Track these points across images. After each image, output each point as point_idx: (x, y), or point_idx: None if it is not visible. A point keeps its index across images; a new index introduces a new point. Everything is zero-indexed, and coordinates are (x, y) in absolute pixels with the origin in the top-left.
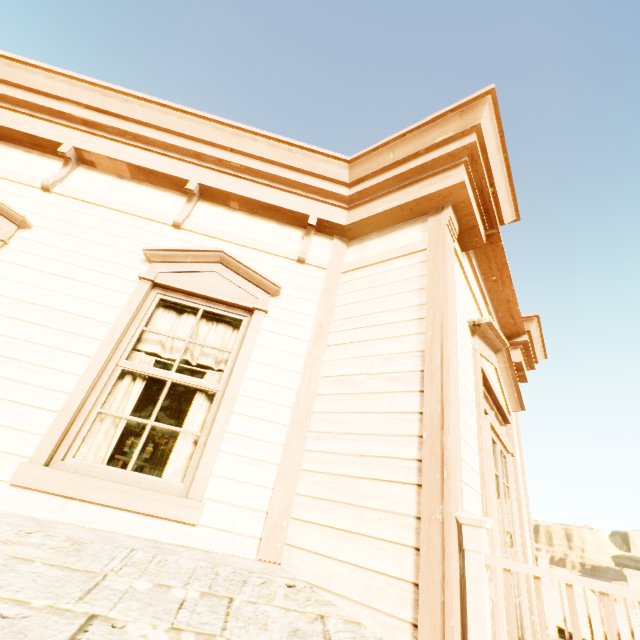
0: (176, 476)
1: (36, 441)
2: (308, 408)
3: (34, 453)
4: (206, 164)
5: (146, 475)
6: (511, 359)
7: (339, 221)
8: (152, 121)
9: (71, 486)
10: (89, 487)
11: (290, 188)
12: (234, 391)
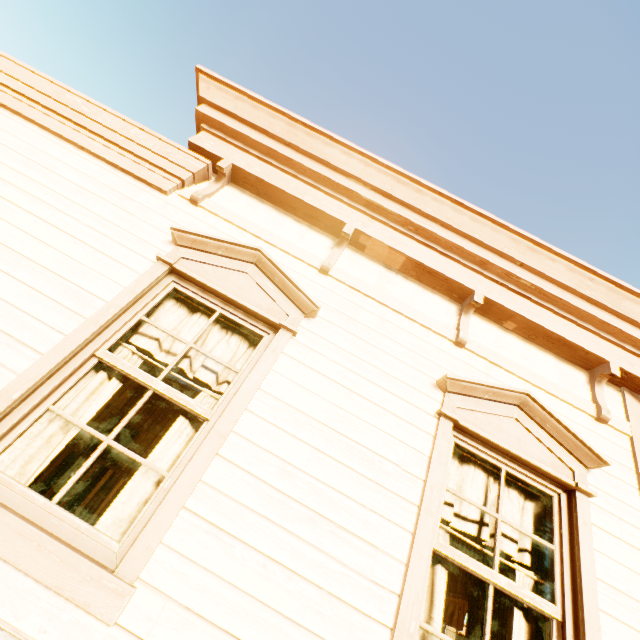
0: None
1: None
2: None
3: None
4: (488, 273)
5: None
6: None
7: None
8: (441, 217)
9: None
10: None
11: (580, 320)
12: (595, 635)
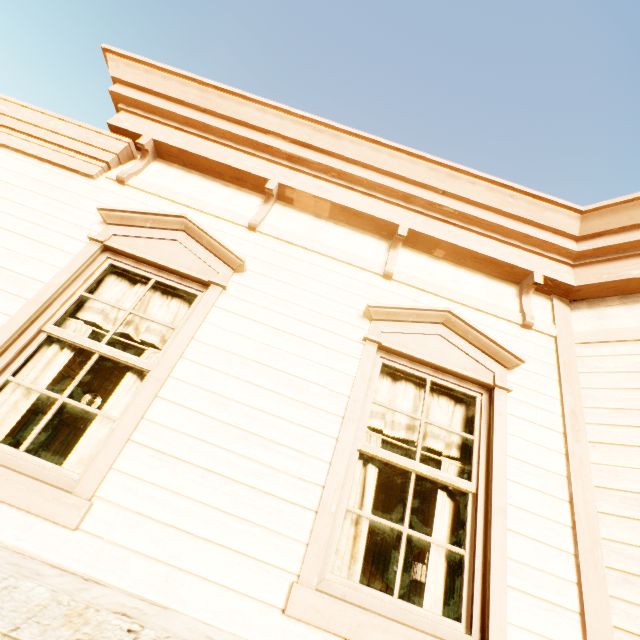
0: (439, 606)
1: (298, 550)
2: (593, 531)
3: (302, 570)
4: (413, 207)
5: (417, 607)
6: None
7: (567, 280)
8: (360, 158)
9: (356, 626)
10: (376, 630)
11: (505, 238)
12: (501, 499)
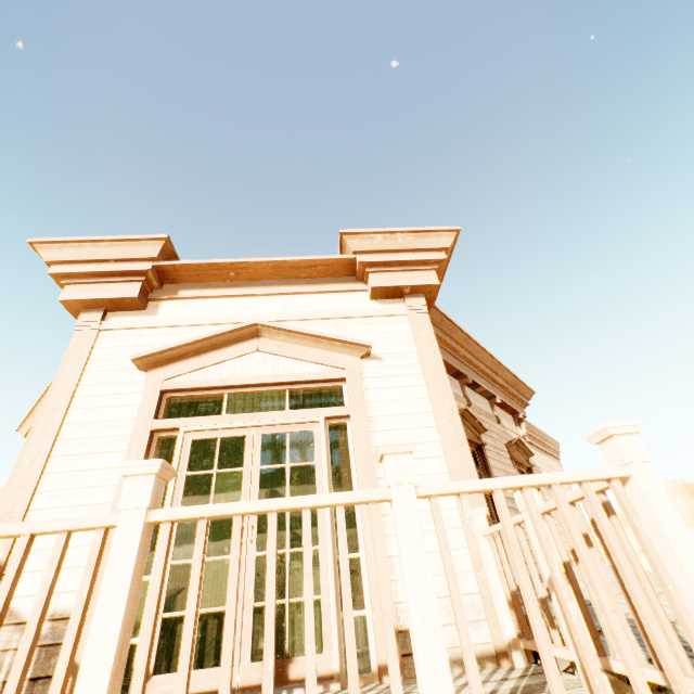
0: None
1: None
2: None
3: None
4: None
5: None
6: (276, 327)
7: None
8: None
9: None
10: None
11: None
12: None
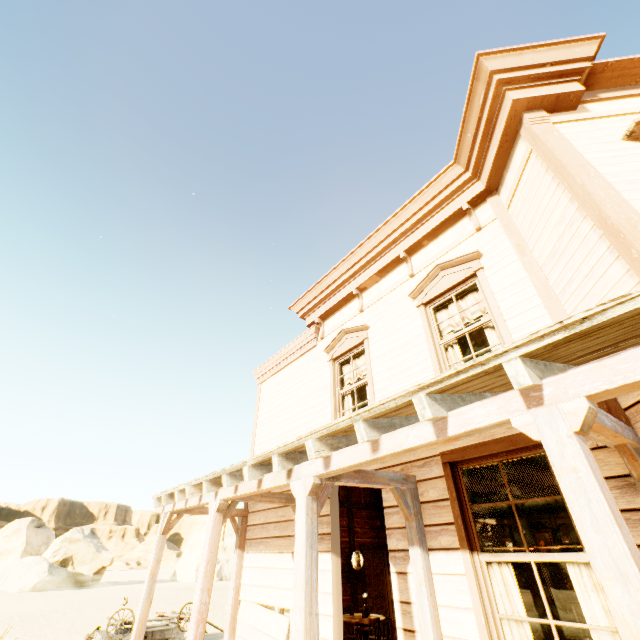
0: None
1: None
2: (546, 286)
3: None
4: (399, 241)
5: None
6: None
7: (479, 191)
8: (368, 250)
9: None
10: None
11: (440, 207)
12: (497, 312)
